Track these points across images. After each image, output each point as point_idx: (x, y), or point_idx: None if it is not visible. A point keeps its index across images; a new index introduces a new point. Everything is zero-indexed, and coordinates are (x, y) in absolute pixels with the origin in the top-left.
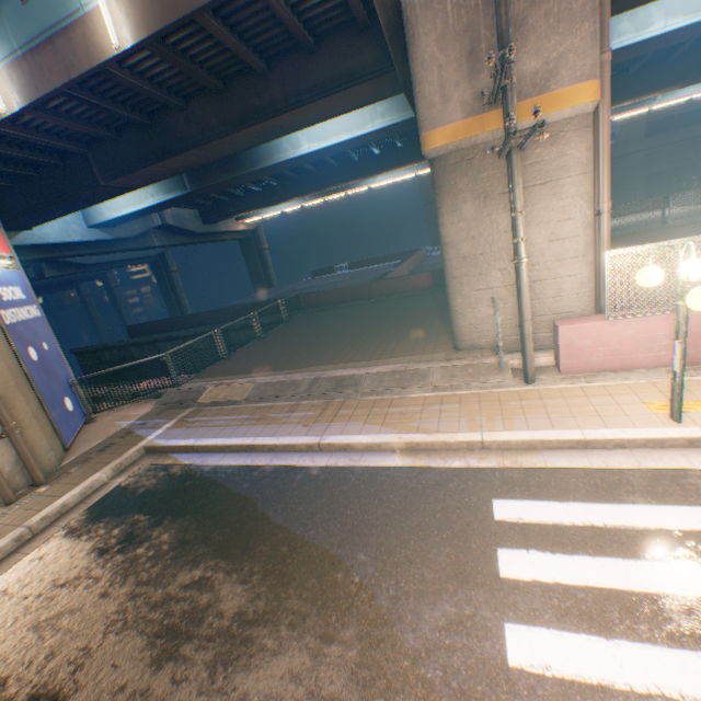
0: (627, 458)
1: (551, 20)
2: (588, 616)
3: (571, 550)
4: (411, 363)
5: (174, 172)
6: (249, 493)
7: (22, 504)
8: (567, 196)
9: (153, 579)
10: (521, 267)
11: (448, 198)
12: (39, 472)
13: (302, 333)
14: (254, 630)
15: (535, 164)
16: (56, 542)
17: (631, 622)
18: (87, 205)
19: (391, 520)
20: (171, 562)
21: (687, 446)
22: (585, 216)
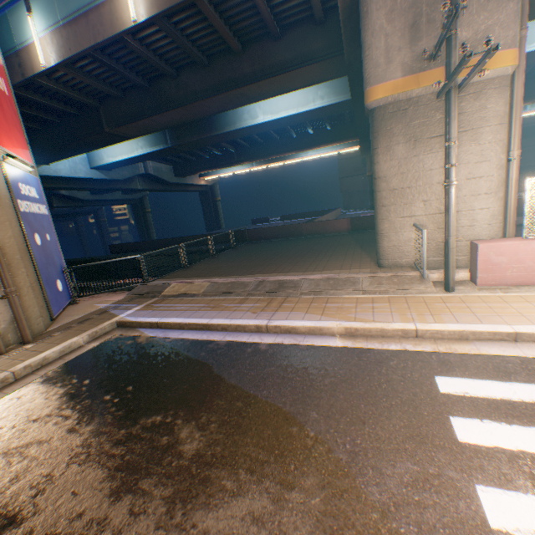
0: None
1: None
2: None
3: (527, 422)
4: (342, 273)
5: (161, 127)
6: (205, 359)
7: (10, 355)
8: (485, 142)
9: (117, 421)
10: (451, 189)
11: (384, 140)
12: (28, 332)
13: (247, 254)
14: (212, 471)
15: (459, 115)
16: (34, 387)
17: None
18: (92, 148)
19: (339, 387)
20: (134, 408)
21: None
22: (499, 159)
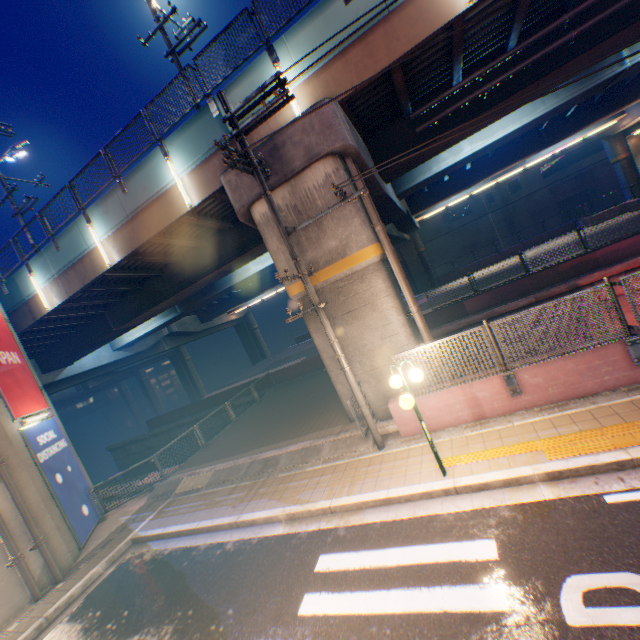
0: (409, 509)
1: (335, 220)
2: (329, 634)
3: (343, 588)
4: (315, 438)
5: (163, 310)
6: (185, 569)
7: (46, 599)
8: (382, 310)
9: None
10: (346, 373)
11: (312, 322)
12: (59, 571)
13: (264, 412)
14: None
15: (356, 295)
16: (62, 626)
17: (347, 635)
18: (108, 341)
19: (257, 580)
20: (124, 631)
21: (445, 494)
22: (398, 320)
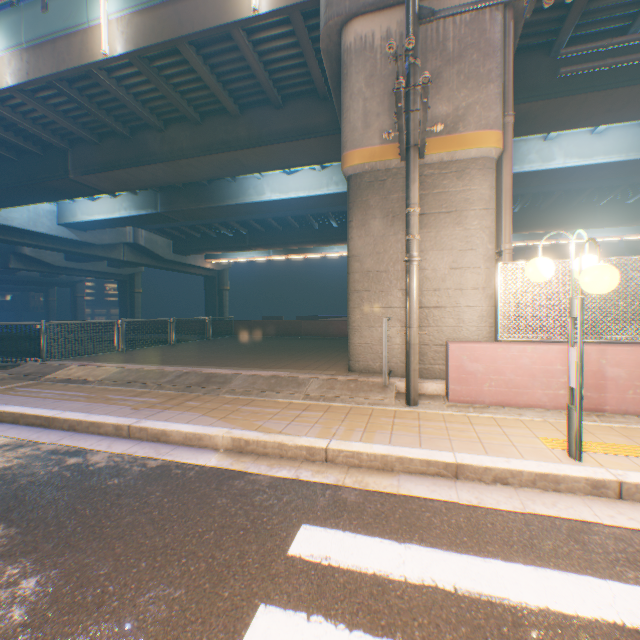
0: (509, 497)
1: (462, 77)
2: None
3: (385, 627)
4: (295, 372)
5: (143, 184)
6: None
7: None
8: (471, 227)
9: None
10: (412, 266)
11: (359, 212)
12: None
13: (215, 346)
14: None
15: (442, 194)
16: None
17: None
18: (56, 197)
19: (134, 532)
20: None
21: (591, 492)
22: (487, 249)
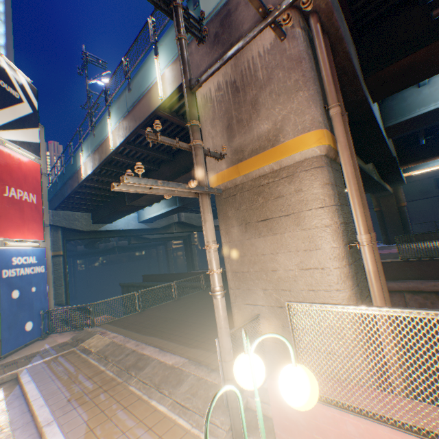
0: None
1: (274, 95)
2: None
3: None
4: (191, 360)
5: (159, 198)
6: None
7: None
8: (310, 227)
9: None
10: (215, 299)
11: (223, 223)
12: None
13: (196, 301)
14: None
15: (279, 198)
16: None
17: None
18: (128, 213)
19: None
20: None
21: None
22: (332, 247)
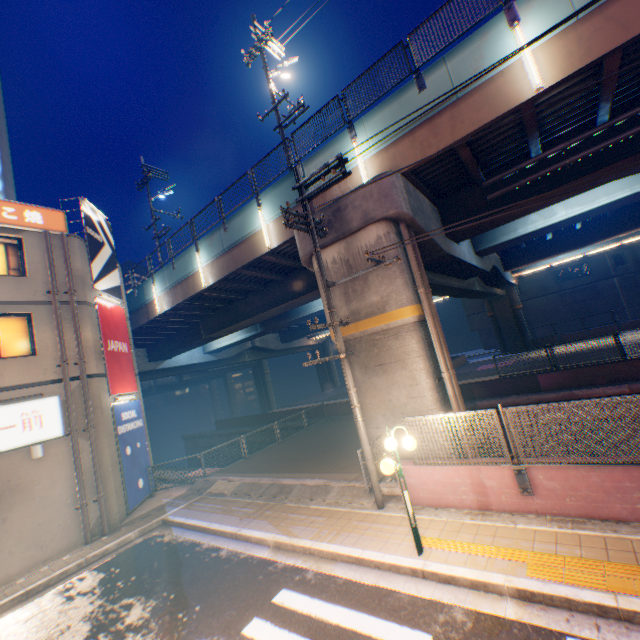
0: (375, 576)
1: (380, 278)
2: None
3: (284, 625)
4: (330, 479)
5: (243, 327)
6: (185, 559)
7: (92, 544)
8: (412, 369)
9: (113, 598)
10: (358, 423)
11: None
12: (107, 525)
13: (305, 440)
14: (129, 632)
15: (389, 349)
16: (93, 570)
17: None
18: (199, 345)
19: (228, 590)
20: (126, 591)
21: (413, 574)
22: (426, 382)
